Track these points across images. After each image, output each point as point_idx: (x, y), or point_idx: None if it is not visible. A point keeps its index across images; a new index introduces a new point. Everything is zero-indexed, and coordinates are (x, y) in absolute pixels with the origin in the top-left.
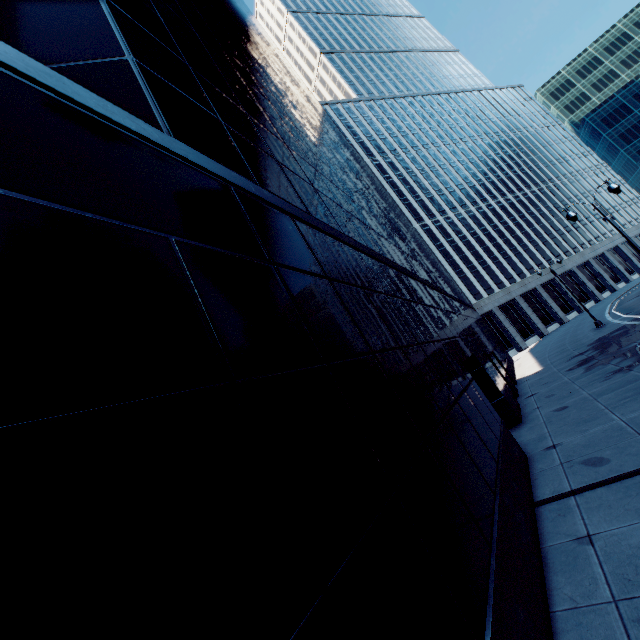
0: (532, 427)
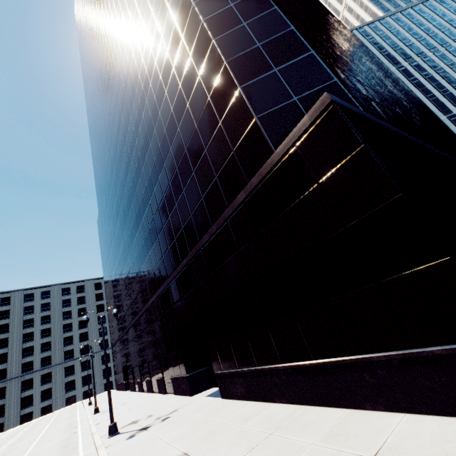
0: None
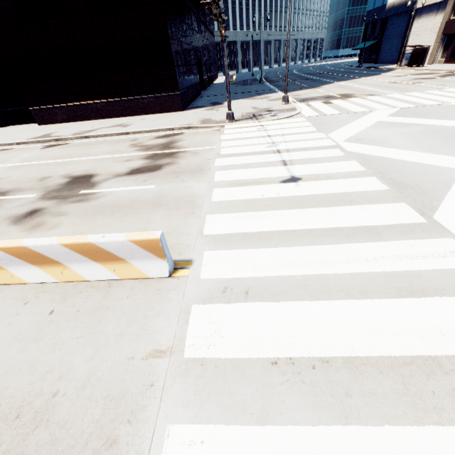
0: (207, 91)
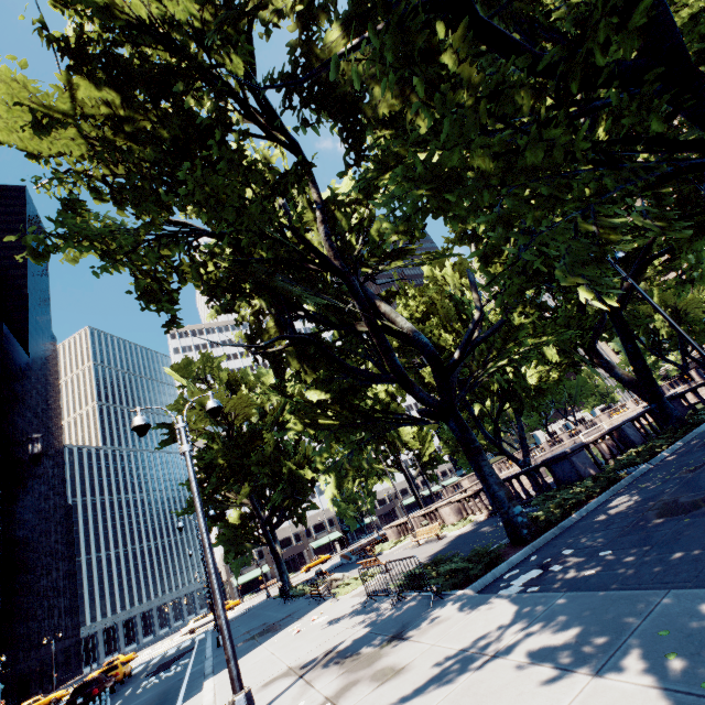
0: None
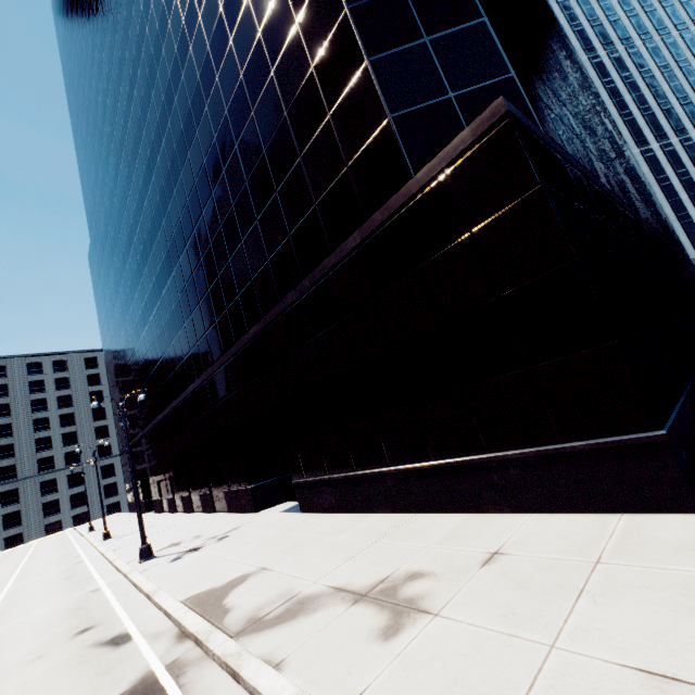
0: None
